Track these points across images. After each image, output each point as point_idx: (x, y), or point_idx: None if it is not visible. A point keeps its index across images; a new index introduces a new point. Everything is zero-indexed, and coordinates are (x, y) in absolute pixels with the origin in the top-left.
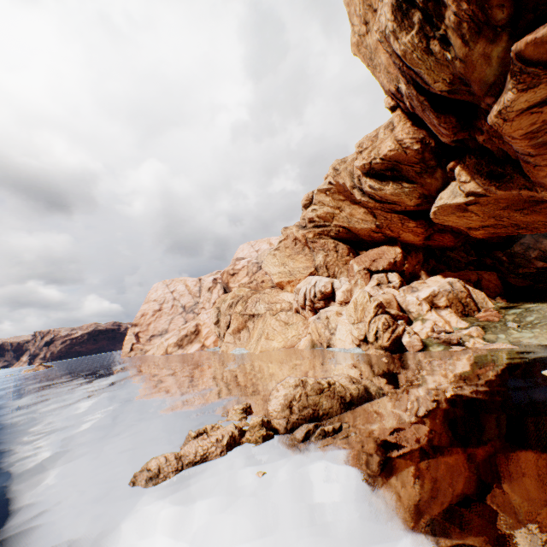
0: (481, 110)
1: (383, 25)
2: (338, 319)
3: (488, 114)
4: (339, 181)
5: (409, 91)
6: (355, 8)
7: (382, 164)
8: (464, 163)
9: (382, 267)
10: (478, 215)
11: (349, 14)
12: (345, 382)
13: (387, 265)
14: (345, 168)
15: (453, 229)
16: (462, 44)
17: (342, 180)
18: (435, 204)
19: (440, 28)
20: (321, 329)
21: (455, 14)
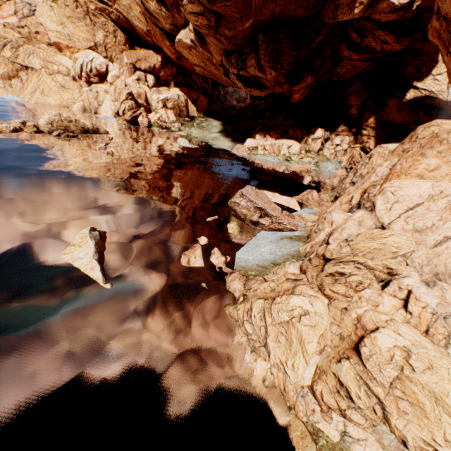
0: None
1: None
2: (106, 96)
3: None
4: None
5: None
6: None
7: None
8: None
9: (144, 68)
10: (197, 58)
11: None
12: (88, 124)
13: (148, 68)
14: None
15: None
16: None
17: None
18: (178, 37)
19: None
20: (92, 100)
21: None
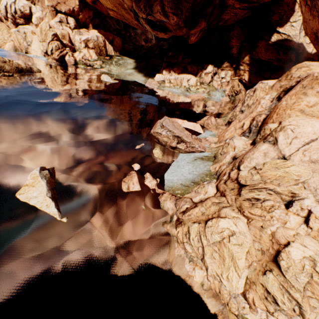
0: None
1: None
2: (33, 37)
3: None
4: None
5: None
6: None
7: None
8: None
9: (65, 10)
10: (110, 2)
11: None
12: (22, 64)
13: (68, 11)
14: None
15: None
16: None
17: None
18: None
19: None
20: (21, 40)
21: None
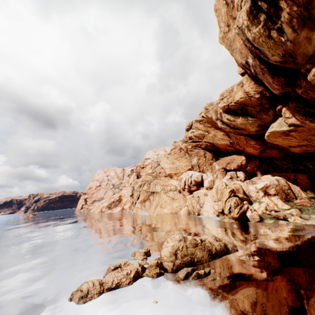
0: (301, 73)
1: (240, 23)
2: (205, 198)
3: (305, 76)
4: (208, 115)
5: (255, 62)
6: (222, 18)
7: (235, 106)
8: (288, 106)
9: (233, 167)
10: (296, 138)
11: (218, 21)
12: (211, 240)
13: (236, 166)
14: (212, 108)
15: (278, 146)
16: (292, 32)
17: (210, 115)
18: (268, 131)
19: (277, 23)
20: (194, 203)
21: (288, 13)
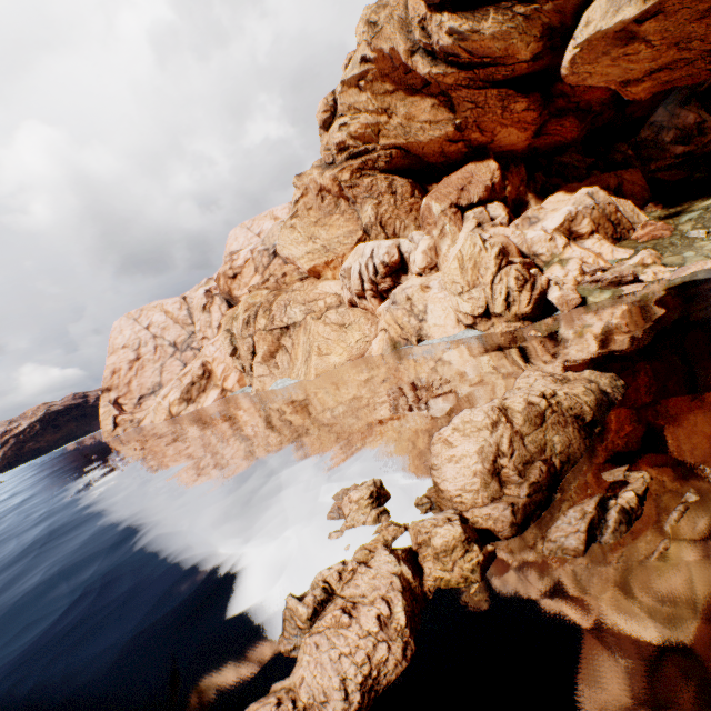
0: None
1: None
2: (426, 296)
3: None
4: (383, 47)
5: None
6: None
7: None
8: None
9: (477, 196)
10: (651, 46)
11: None
12: (548, 385)
13: (484, 192)
14: (390, 16)
15: (580, 104)
16: None
17: (388, 44)
18: (576, 40)
19: None
20: (403, 318)
21: None
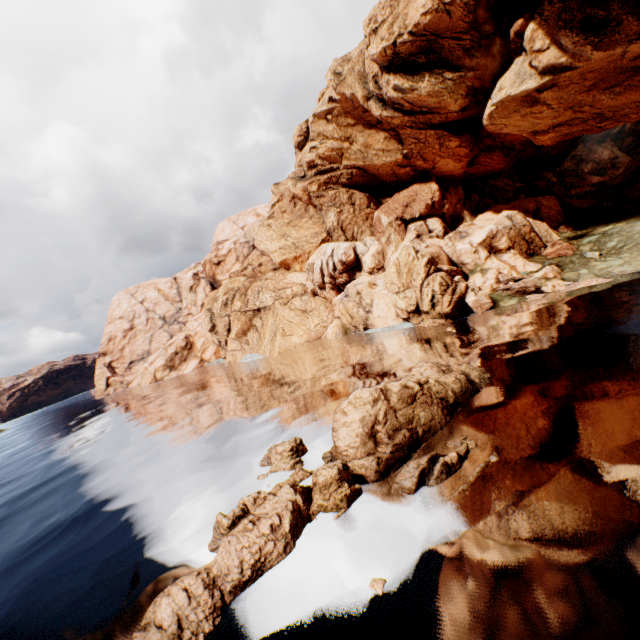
0: None
1: None
2: (373, 291)
3: None
4: (345, 92)
5: None
6: None
7: (412, 43)
8: (541, 16)
9: (419, 212)
10: (551, 108)
11: None
12: (433, 374)
13: (425, 209)
14: (352, 69)
15: (504, 143)
16: None
17: (349, 90)
18: (492, 101)
19: None
20: (353, 309)
21: None
